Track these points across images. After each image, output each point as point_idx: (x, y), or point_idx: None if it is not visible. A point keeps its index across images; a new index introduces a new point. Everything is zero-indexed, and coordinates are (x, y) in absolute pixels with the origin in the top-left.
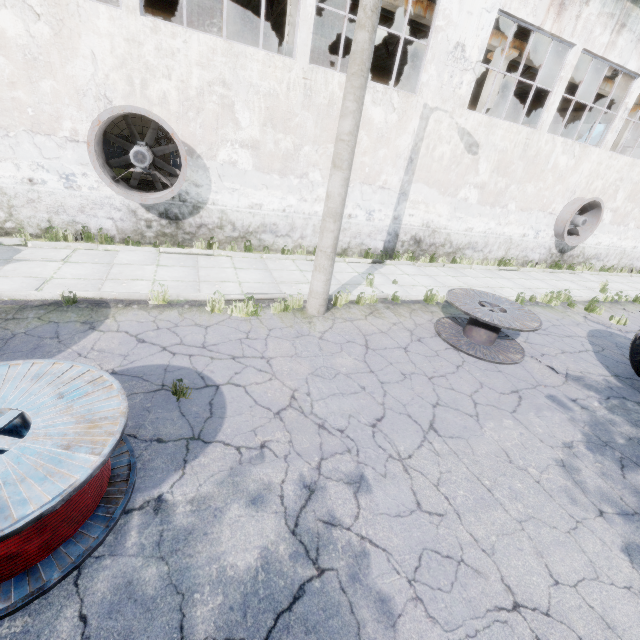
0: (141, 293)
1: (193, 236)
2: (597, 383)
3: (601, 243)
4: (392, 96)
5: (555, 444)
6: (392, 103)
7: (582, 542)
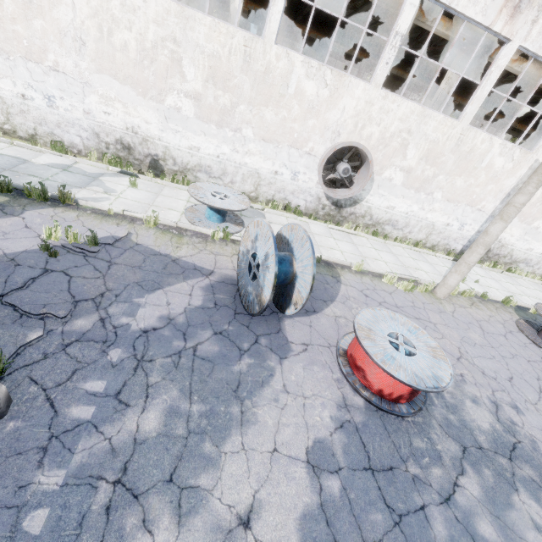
0: (347, 262)
1: (344, 219)
2: None
3: None
4: (515, 151)
5: None
6: (513, 156)
7: None
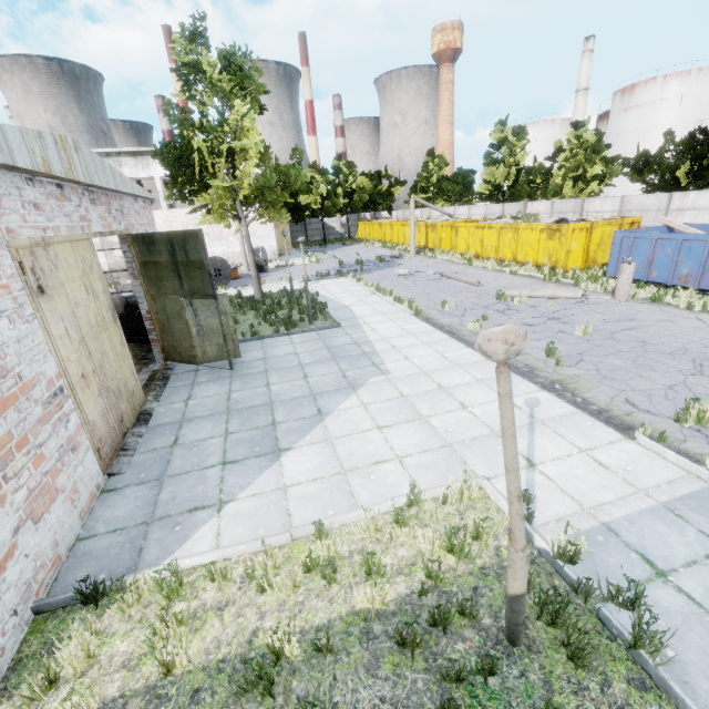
0: None
1: None
2: None
3: (215, 252)
4: None
5: None
6: None
7: None
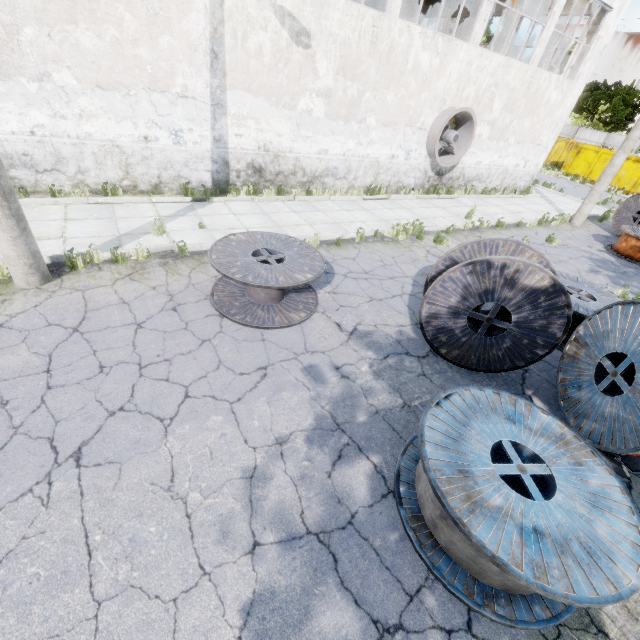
0: None
1: None
2: (386, 338)
3: (481, 162)
4: None
5: (263, 442)
6: None
7: (185, 612)
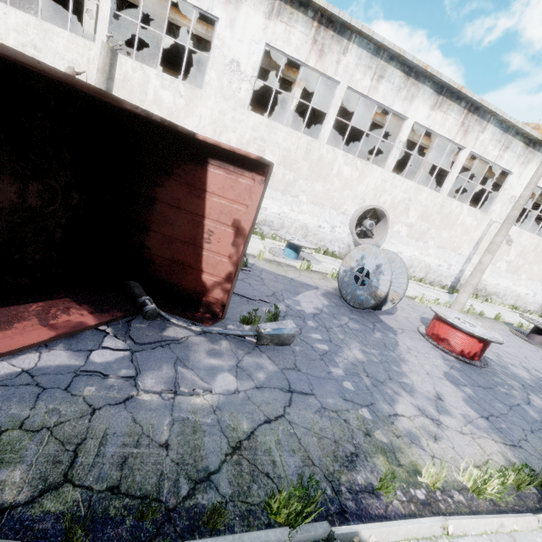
0: None
1: None
2: None
3: None
4: (477, 213)
5: None
6: (476, 216)
7: None
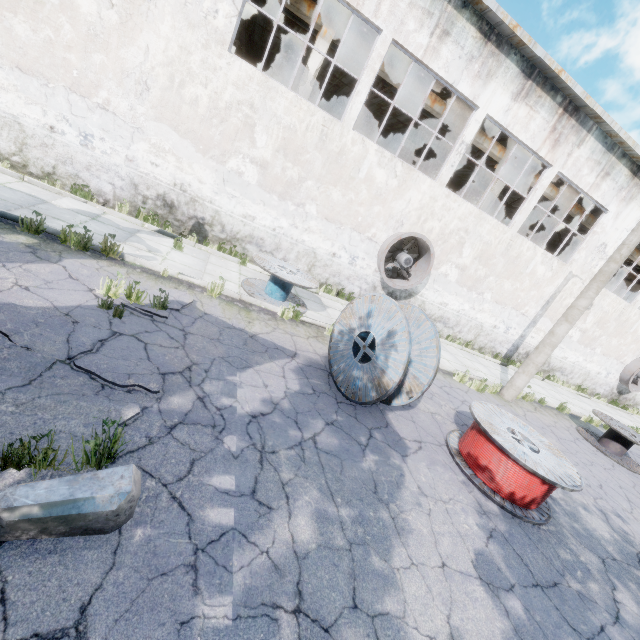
0: None
1: None
2: None
3: None
4: (554, 262)
5: None
6: (552, 266)
7: None
